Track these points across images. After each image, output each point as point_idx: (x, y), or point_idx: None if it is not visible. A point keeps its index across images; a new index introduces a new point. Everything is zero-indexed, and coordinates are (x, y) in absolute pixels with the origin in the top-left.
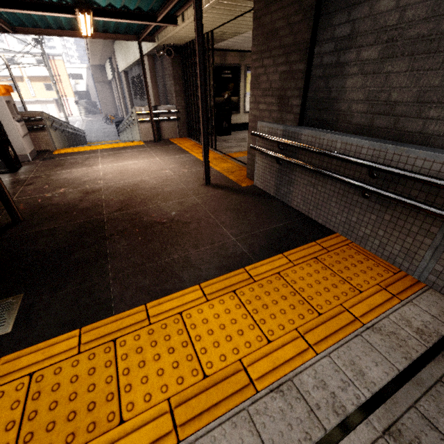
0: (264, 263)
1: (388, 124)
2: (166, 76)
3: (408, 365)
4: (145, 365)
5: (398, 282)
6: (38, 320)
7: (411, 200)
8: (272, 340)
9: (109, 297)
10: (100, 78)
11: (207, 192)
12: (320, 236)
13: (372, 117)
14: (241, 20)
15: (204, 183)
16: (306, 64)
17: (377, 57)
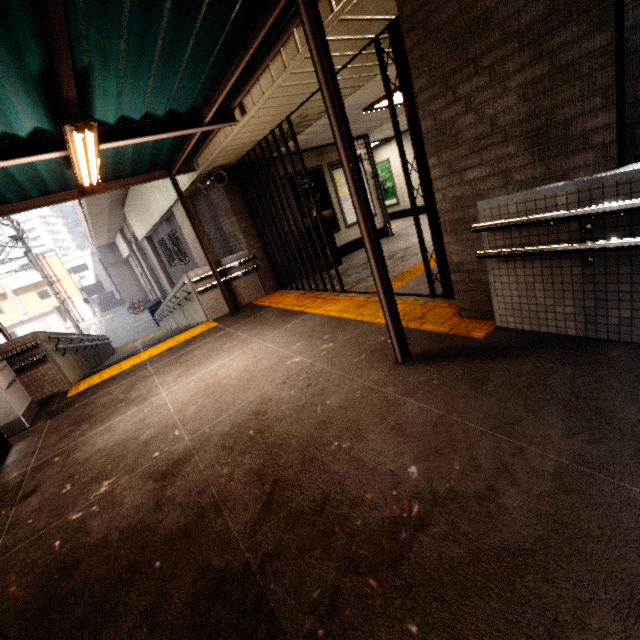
0: None
1: None
2: (220, 215)
3: None
4: None
5: None
6: None
7: None
8: None
9: None
10: (112, 259)
11: (424, 378)
12: None
13: None
14: (340, 79)
15: (396, 359)
16: (612, 30)
17: None
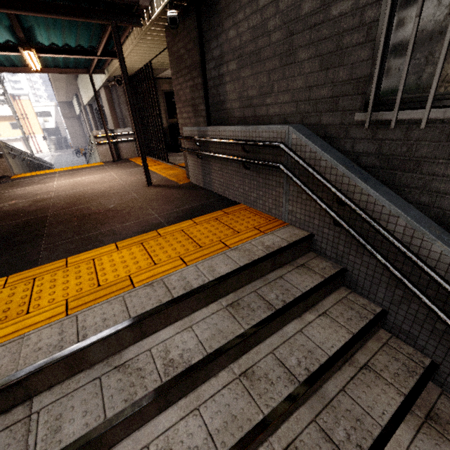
0: (174, 226)
1: (251, 113)
2: (121, 103)
3: (248, 263)
4: (55, 287)
5: (270, 224)
6: None
7: (262, 161)
8: (158, 264)
9: (38, 258)
10: (68, 113)
11: (147, 190)
12: (227, 207)
13: (243, 110)
14: None
15: (146, 185)
16: (202, 78)
17: (236, 68)
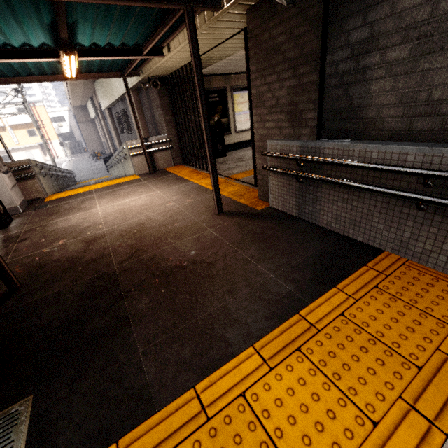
0: (320, 303)
1: (433, 125)
2: (154, 107)
3: None
4: None
5: None
6: (58, 437)
7: None
8: (377, 421)
9: (145, 383)
10: (82, 117)
11: (222, 222)
12: (369, 258)
13: (410, 120)
14: (229, 43)
15: (216, 212)
16: (318, 74)
17: (407, 56)
